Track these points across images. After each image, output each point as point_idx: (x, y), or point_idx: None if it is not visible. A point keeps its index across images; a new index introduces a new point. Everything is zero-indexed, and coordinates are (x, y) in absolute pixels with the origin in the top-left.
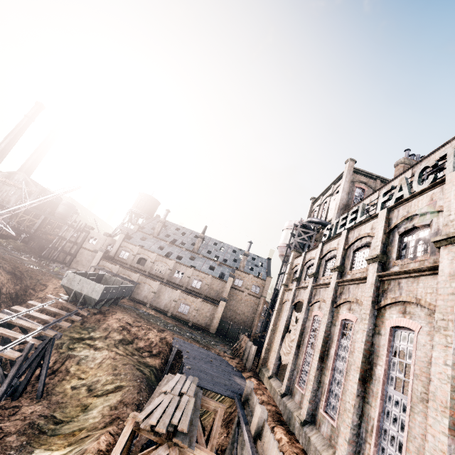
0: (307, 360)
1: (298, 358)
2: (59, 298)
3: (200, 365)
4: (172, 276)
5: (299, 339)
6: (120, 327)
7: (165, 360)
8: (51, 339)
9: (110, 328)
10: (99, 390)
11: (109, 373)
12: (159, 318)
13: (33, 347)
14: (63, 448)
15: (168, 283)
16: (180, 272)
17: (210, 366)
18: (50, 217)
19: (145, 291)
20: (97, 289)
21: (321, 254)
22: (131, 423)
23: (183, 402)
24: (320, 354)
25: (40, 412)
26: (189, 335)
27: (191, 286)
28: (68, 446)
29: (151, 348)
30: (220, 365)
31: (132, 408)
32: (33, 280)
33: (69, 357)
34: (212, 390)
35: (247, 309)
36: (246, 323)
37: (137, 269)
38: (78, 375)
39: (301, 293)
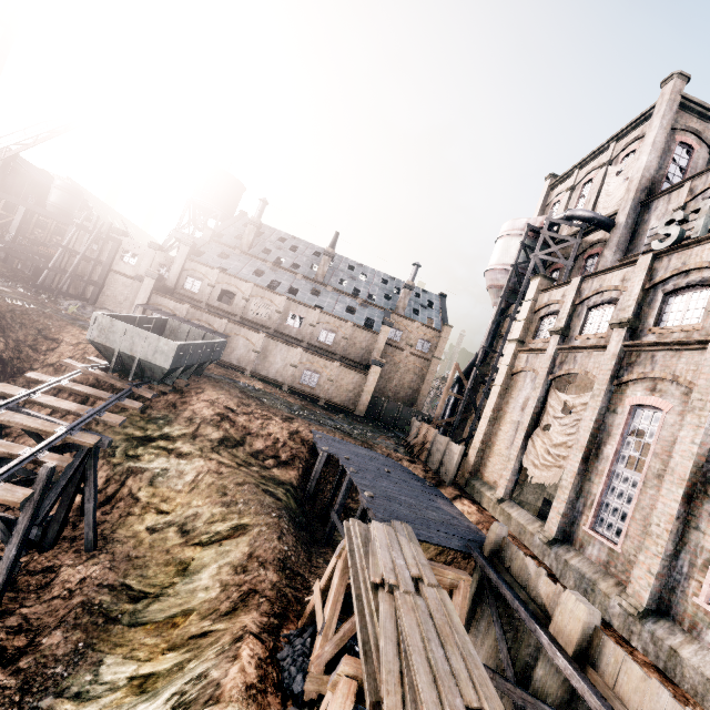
0: (616, 489)
1: (584, 480)
2: (89, 365)
3: (380, 483)
4: (283, 323)
5: (588, 447)
6: (216, 416)
7: (303, 469)
8: (91, 449)
9: (198, 418)
10: (203, 533)
11: (215, 501)
12: (274, 396)
13: (54, 473)
14: (161, 654)
15: (276, 335)
16: (298, 317)
17: (393, 484)
18: (36, 210)
19: (240, 349)
20: (163, 349)
21: (648, 280)
22: (349, 692)
23: (438, 613)
24: (685, 489)
25: (99, 580)
26: (332, 425)
27: (318, 341)
28: (170, 650)
29: (276, 451)
30: (404, 479)
31: (275, 569)
32: (29, 330)
33: (132, 473)
34: (431, 542)
35: (409, 378)
36: (406, 399)
37: (220, 312)
38: (156, 504)
39: (579, 359)
